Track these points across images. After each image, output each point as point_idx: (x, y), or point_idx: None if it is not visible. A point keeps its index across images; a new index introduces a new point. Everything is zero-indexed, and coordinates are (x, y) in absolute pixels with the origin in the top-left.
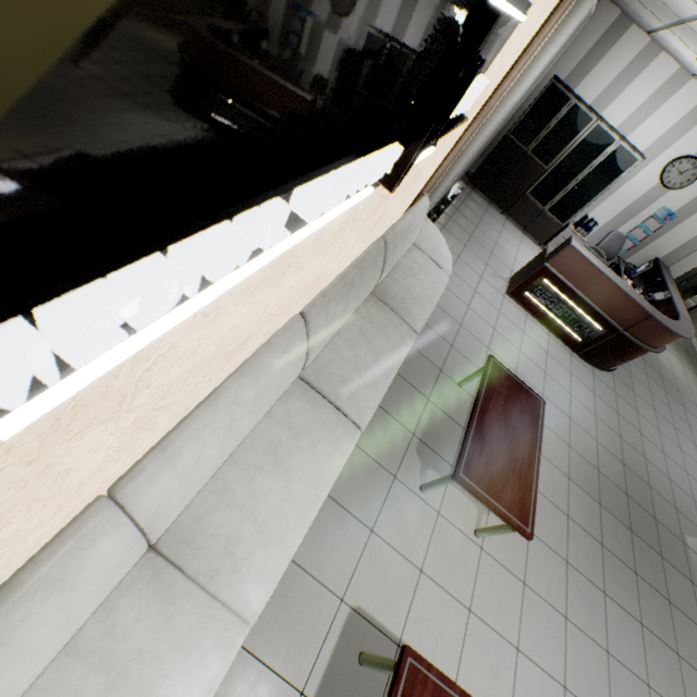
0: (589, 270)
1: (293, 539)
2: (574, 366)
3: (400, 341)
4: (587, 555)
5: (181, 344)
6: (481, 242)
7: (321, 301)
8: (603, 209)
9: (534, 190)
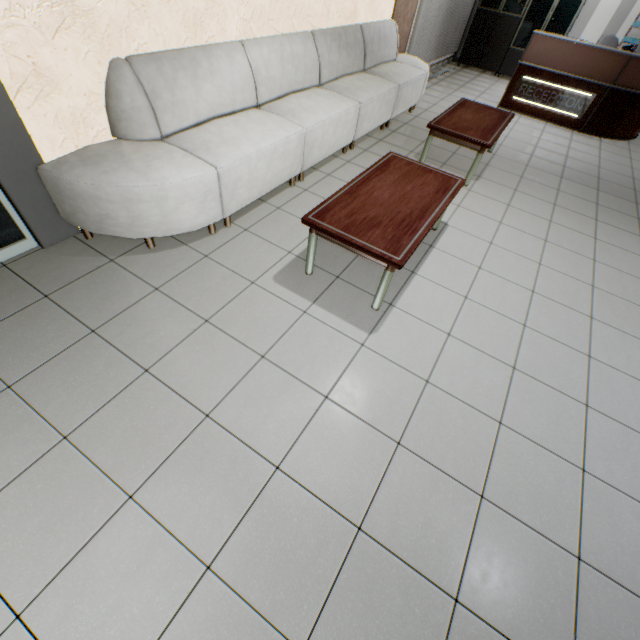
0: (558, 47)
1: (322, 116)
2: (575, 138)
3: (384, 84)
4: (578, 206)
5: None
6: (473, 89)
7: (320, 31)
8: (591, 29)
9: (515, 41)
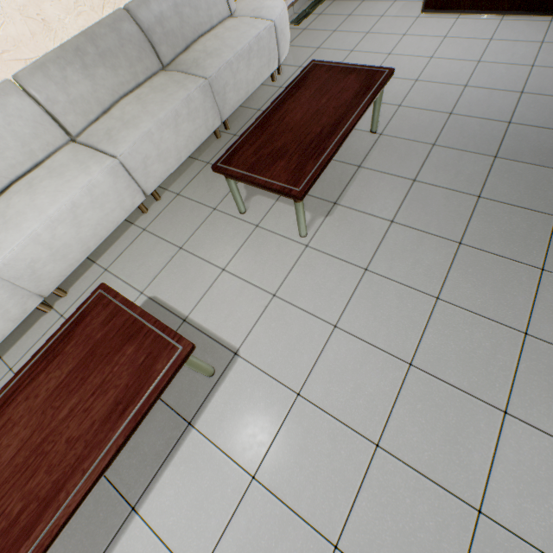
0: None
1: (29, 226)
2: None
3: (179, 90)
4: (511, 232)
5: None
6: None
7: (32, 66)
8: None
9: None
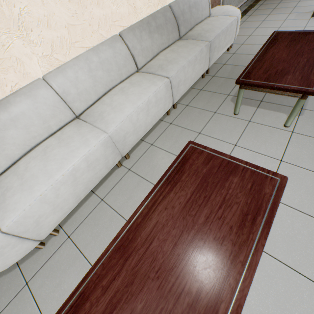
0: None
1: (128, 110)
2: None
3: (195, 46)
4: None
5: (32, 10)
6: (284, 7)
7: (128, 29)
8: None
9: None
